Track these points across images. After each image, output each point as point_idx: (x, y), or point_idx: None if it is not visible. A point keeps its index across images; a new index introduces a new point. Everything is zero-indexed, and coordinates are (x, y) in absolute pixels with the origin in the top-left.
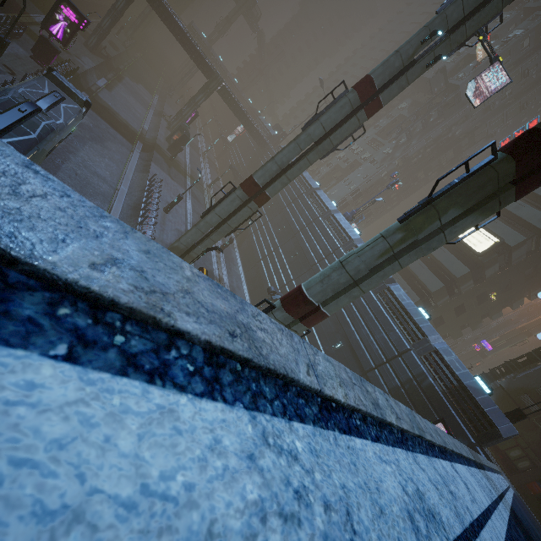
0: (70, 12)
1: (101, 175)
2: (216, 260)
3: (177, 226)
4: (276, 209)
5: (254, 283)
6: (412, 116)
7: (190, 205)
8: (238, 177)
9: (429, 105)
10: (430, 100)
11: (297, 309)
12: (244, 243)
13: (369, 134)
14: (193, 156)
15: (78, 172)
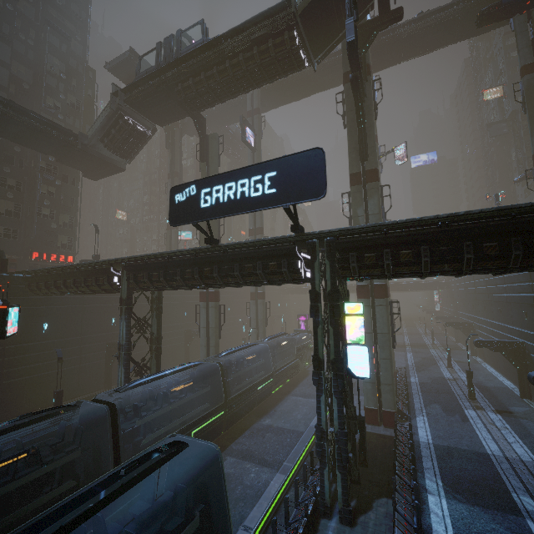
0: (302, 317)
1: None
2: (448, 372)
3: (397, 365)
4: (475, 304)
5: (506, 369)
6: (516, 153)
7: (411, 356)
8: (450, 320)
9: (515, 136)
10: (512, 135)
11: (361, 294)
12: (484, 352)
13: (519, 192)
14: (413, 337)
15: None
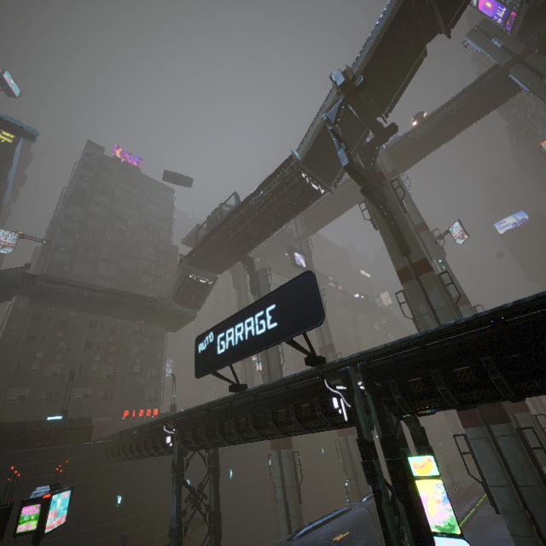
0: None
1: (507, 539)
2: None
3: None
4: None
5: None
6: None
7: None
8: None
9: None
10: None
11: (466, 419)
12: None
13: None
14: None
15: (486, 545)
